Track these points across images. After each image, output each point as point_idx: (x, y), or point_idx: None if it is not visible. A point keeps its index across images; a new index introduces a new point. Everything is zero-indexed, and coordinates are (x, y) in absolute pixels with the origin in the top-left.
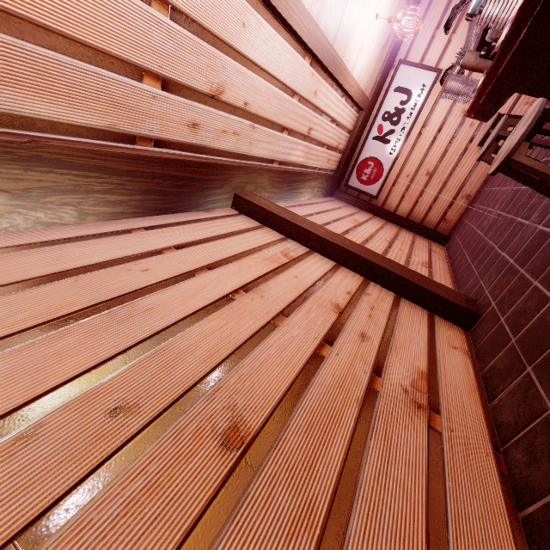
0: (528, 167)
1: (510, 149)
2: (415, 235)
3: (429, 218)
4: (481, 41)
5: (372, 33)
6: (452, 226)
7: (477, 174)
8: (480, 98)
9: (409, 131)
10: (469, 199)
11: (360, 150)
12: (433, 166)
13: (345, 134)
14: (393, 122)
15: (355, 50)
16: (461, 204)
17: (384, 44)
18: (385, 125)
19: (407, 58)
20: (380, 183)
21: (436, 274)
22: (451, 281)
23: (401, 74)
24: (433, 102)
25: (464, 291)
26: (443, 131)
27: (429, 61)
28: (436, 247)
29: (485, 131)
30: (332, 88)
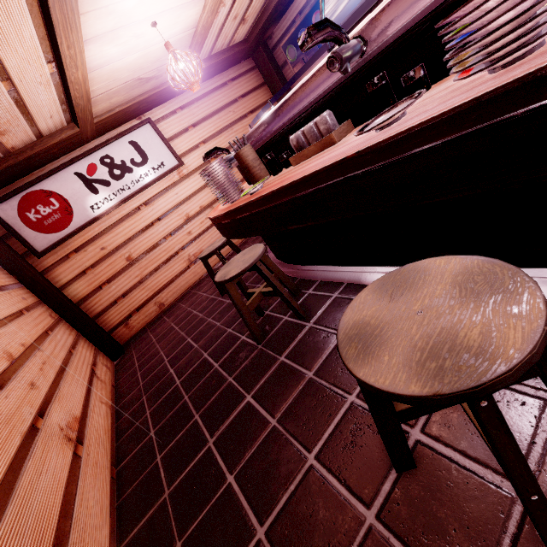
0: (506, 429)
1: (511, 363)
2: (78, 338)
3: (108, 315)
4: (267, 145)
5: (139, 38)
6: (132, 334)
7: (178, 285)
8: (269, 202)
9: (128, 198)
10: (162, 308)
11: (46, 174)
12: (139, 253)
13: (26, 128)
14: (113, 173)
15: (106, 17)
16: (152, 310)
17: (143, 79)
18: (101, 170)
19: (158, 124)
20: (57, 237)
21: (87, 464)
22: (110, 479)
23: (145, 133)
24: (165, 187)
25: (133, 546)
26: (163, 221)
27: (176, 146)
28: (103, 366)
29: (211, 247)
30: (29, 9)
